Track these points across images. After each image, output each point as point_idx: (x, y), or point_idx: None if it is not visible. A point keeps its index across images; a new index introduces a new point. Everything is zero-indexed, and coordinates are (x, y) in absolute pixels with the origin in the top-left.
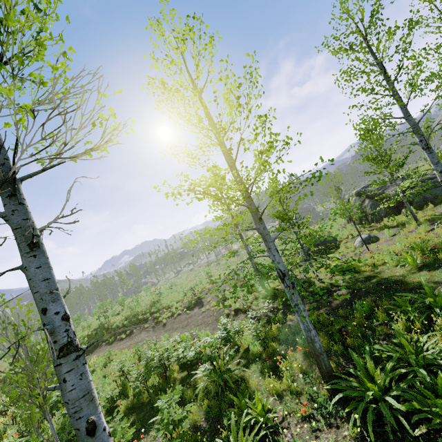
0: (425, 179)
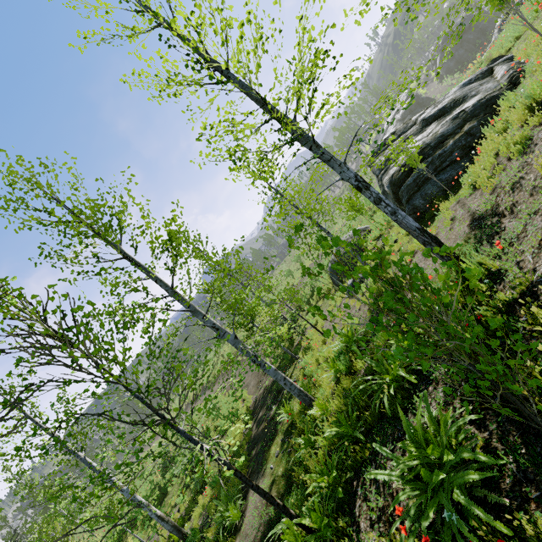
0: (432, 144)
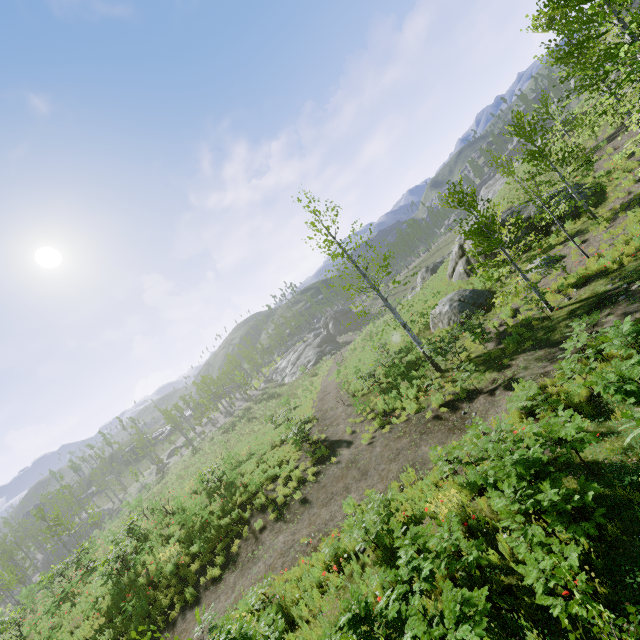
0: (557, 192)
